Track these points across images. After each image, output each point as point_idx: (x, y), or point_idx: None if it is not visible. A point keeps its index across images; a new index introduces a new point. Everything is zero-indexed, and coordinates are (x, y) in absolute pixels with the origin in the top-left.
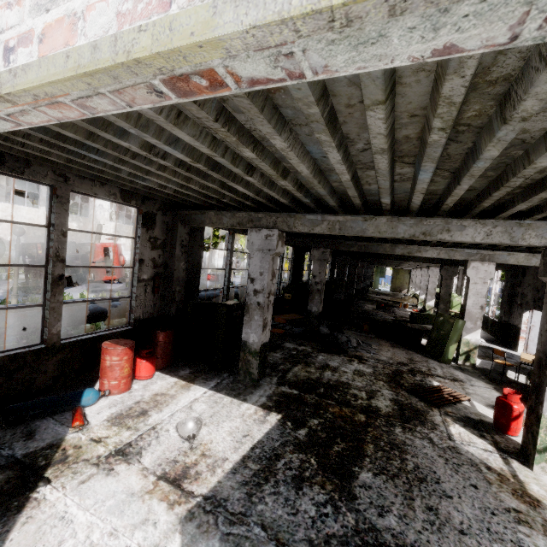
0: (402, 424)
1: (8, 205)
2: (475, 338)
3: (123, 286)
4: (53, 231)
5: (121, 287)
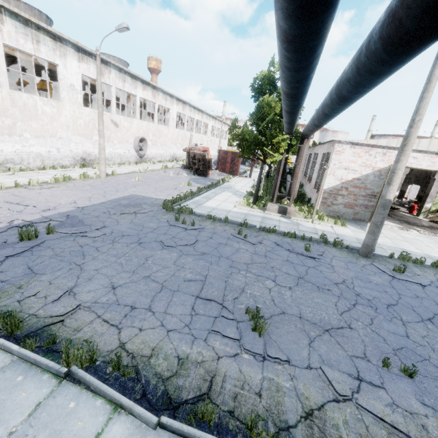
0: (390, 212)
1: (147, 123)
2: (397, 194)
3: (214, 172)
4: (327, 164)
5: (215, 172)
